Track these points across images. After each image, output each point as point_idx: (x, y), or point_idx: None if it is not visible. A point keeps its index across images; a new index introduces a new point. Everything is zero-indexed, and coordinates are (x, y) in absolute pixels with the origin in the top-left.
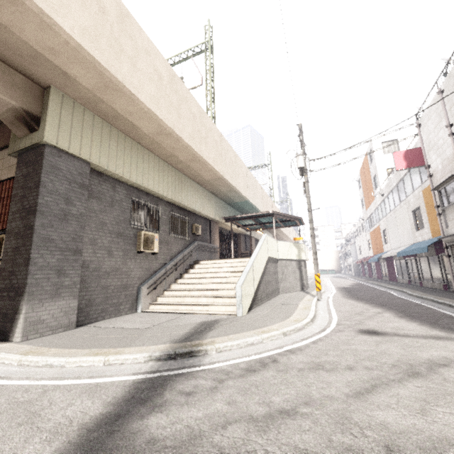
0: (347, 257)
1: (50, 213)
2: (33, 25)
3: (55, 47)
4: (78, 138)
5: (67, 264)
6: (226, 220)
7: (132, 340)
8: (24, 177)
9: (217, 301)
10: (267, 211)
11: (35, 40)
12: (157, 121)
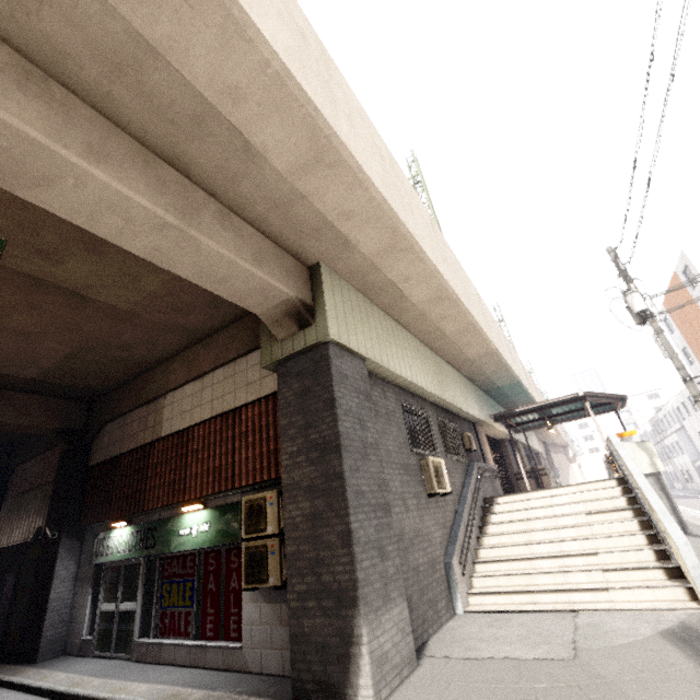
0: (673, 456)
1: (352, 448)
2: (341, 187)
3: (353, 210)
4: (351, 326)
5: (383, 535)
6: (495, 418)
7: (616, 695)
8: (299, 396)
9: (613, 579)
10: (534, 393)
11: (333, 205)
12: (440, 282)
